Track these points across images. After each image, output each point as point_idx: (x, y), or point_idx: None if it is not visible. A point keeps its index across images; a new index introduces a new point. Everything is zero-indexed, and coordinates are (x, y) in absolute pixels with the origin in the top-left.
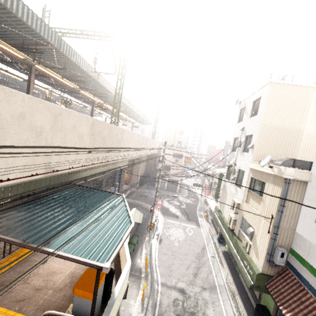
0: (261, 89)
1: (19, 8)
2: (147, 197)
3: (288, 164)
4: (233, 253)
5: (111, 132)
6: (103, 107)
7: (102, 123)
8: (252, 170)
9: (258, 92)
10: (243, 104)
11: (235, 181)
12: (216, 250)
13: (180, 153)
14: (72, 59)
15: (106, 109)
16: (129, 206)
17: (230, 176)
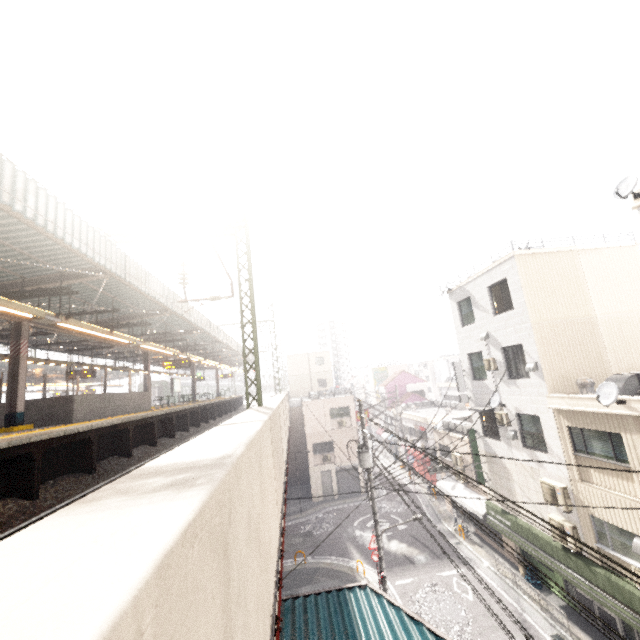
0: (499, 267)
1: (58, 219)
2: (313, 535)
3: (632, 385)
4: (622, 614)
5: (276, 425)
6: (181, 362)
7: (272, 417)
8: (560, 411)
9: (493, 271)
10: (462, 294)
11: (521, 440)
12: (547, 614)
13: (343, 406)
14: (144, 290)
15: (188, 365)
16: (295, 584)
17: (499, 429)
